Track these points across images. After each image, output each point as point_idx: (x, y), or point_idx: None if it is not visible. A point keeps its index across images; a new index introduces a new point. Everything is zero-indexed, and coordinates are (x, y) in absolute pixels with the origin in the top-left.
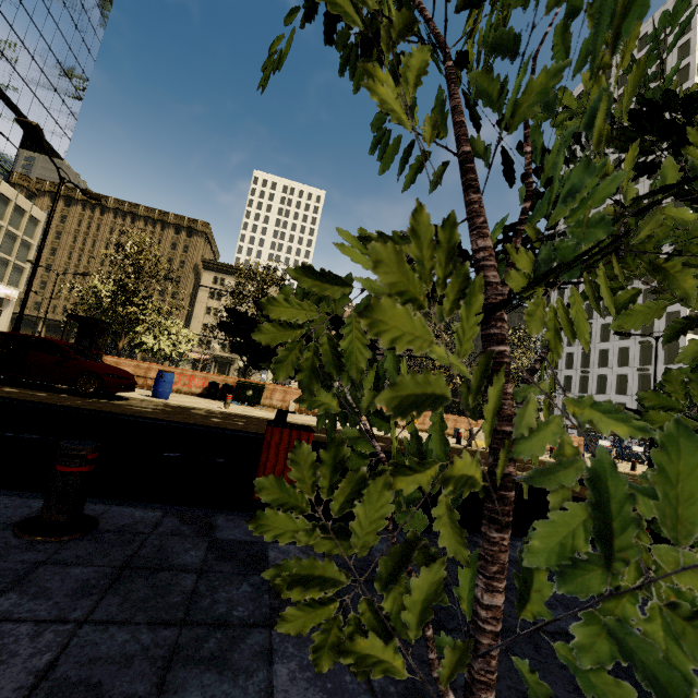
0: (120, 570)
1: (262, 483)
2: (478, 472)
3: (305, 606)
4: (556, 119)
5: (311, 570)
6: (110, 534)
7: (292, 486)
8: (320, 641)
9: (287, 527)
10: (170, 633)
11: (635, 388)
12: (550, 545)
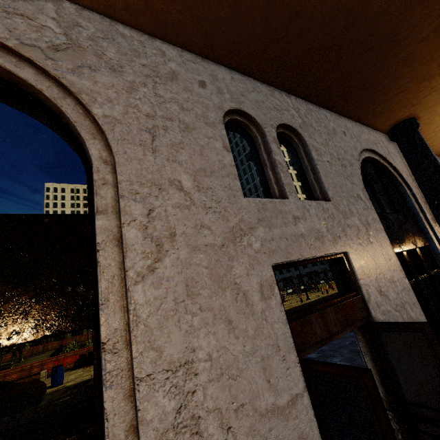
0: None
1: None
2: None
3: None
4: None
5: None
6: None
7: None
8: None
9: None
10: None
11: None
12: None
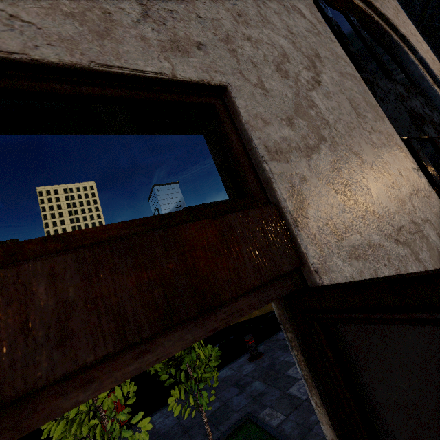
0: None
1: None
2: None
3: None
4: None
5: None
6: None
7: None
8: None
9: None
10: None
11: None
12: None
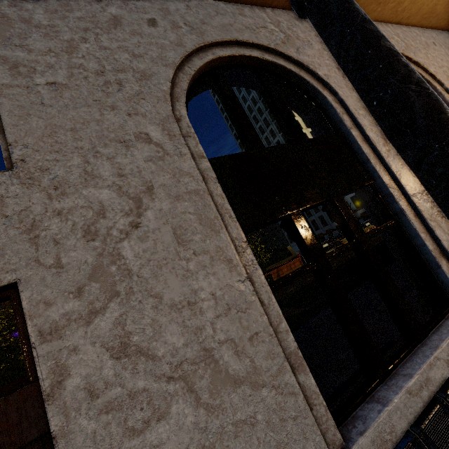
0: None
1: None
2: None
3: None
4: None
5: None
6: None
7: None
8: None
9: None
10: None
11: (321, 206)
12: None
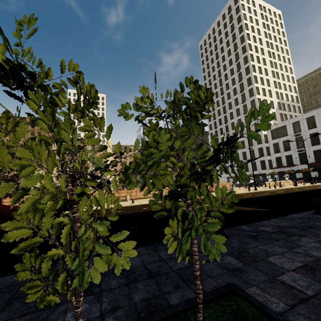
0: (8, 301)
1: (16, 266)
2: (61, 251)
3: (33, 293)
4: (125, 114)
5: (33, 284)
6: (4, 289)
7: (25, 264)
8: (39, 301)
9: (25, 275)
10: (27, 317)
11: (249, 156)
12: (77, 263)
